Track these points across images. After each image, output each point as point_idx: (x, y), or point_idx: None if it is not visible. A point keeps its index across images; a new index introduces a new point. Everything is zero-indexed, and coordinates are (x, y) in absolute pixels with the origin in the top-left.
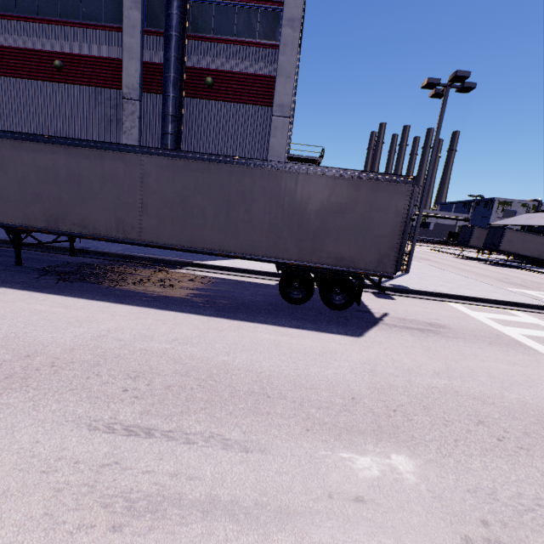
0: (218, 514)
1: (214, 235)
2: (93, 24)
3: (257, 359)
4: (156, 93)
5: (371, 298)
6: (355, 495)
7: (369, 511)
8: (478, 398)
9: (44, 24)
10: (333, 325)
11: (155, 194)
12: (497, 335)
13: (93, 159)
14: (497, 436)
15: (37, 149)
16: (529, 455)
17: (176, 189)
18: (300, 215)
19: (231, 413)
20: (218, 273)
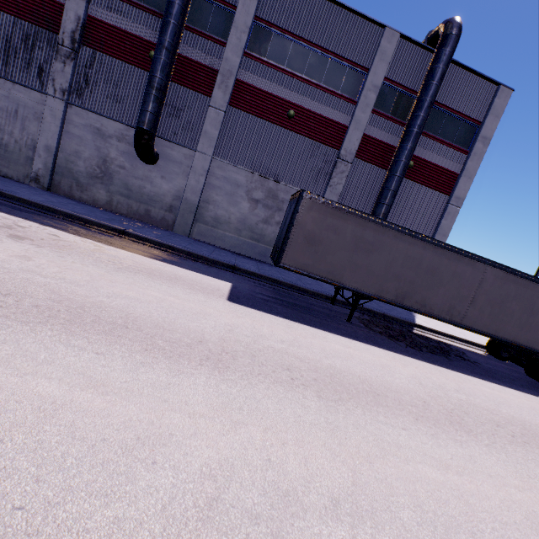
0: None
1: (512, 330)
2: (331, 90)
3: None
4: (365, 161)
5: None
6: None
7: None
8: None
9: (289, 76)
10: None
11: (484, 293)
12: None
13: (451, 260)
14: None
15: (413, 242)
16: None
17: (500, 293)
18: None
19: None
20: (439, 337)
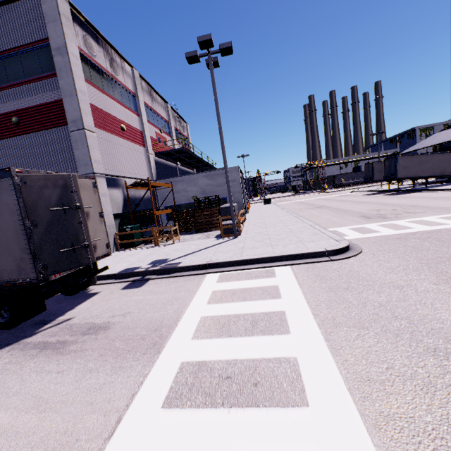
0: None
1: None
2: None
3: None
4: None
5: (109, 293)
6: None
7: None
8: None
9: None
10: None
11: None
12: (157, 329)
13: None
14: None
15: None
16: None
17: None
18: None
19: None
20: None
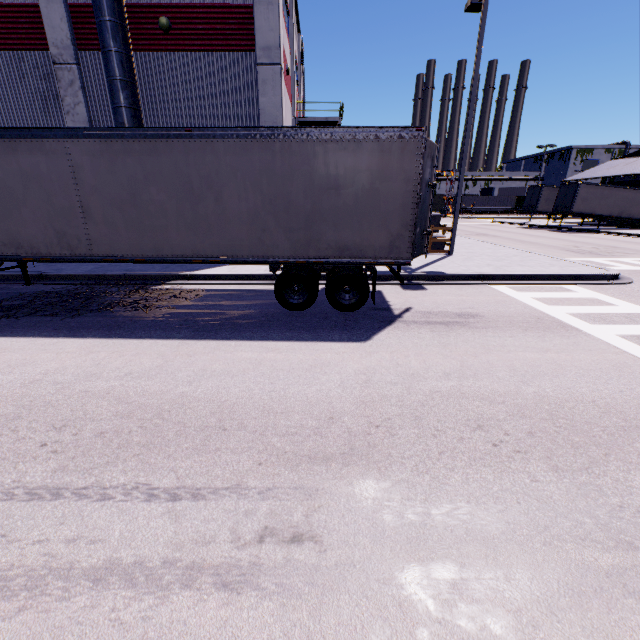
0: (112, 581)
1: (183, 238)
2: None
3: (226, 385)
4: (97, 50)
5: (397, 292)
6: (293, 536)
7: (303, 552)
8: (487, 398)
9: None
10: (337, 332)
11: (95, 192)
12: (538, 318)
13: (2, 154)
14: (494, 441)
15: None
16: (526, 458)
17: (121, 182)
18: (285, 198)
19: (170, 456)
20: (212, 283)
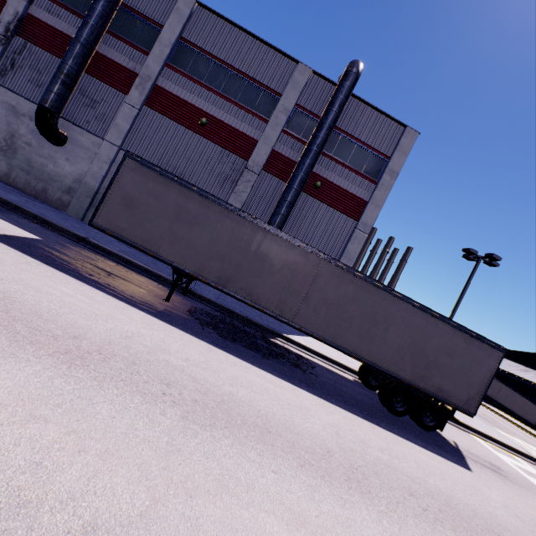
0: None
1: (353, 339)
2: (245, 107)
3: (448, 486)
4: (273, 175)
5: None
6: None
7: None
8: None
9: (206, 89)
10: (443, 451)
11: (320, 291)
12: (535, 487)
13: (282, 247)
14: None
15: (241, 222)
16: None
17: (338, 293)
18: (422, 347)
19: None
20: (304, 352)
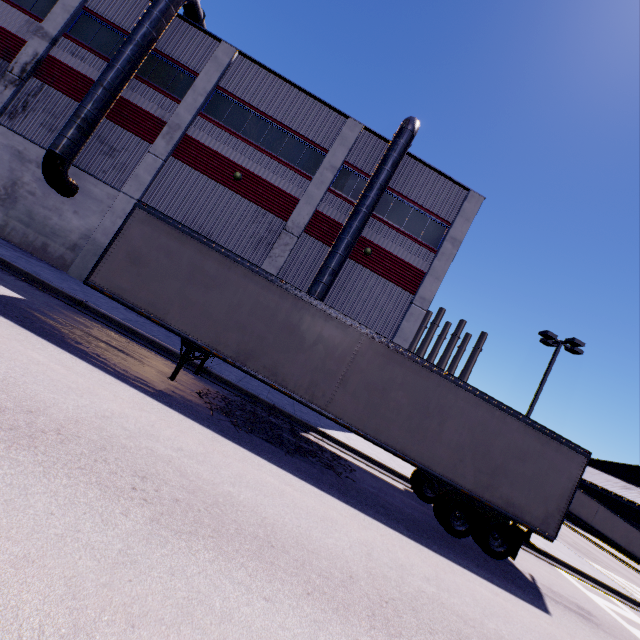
0: None
1: (400, 434)
2: (287, 162)
3: (515, 633)
4: (316, 238)
5: None
6: None
7: None
8: None
9: (243, 142)
10: (514, 587)
11: (360, 373)
12: None
13: (316, 318)
14: None
15: (267, 287)
16: None
17: (382, 376)
18: (486, 447)
19: None
20: (344, 452)
